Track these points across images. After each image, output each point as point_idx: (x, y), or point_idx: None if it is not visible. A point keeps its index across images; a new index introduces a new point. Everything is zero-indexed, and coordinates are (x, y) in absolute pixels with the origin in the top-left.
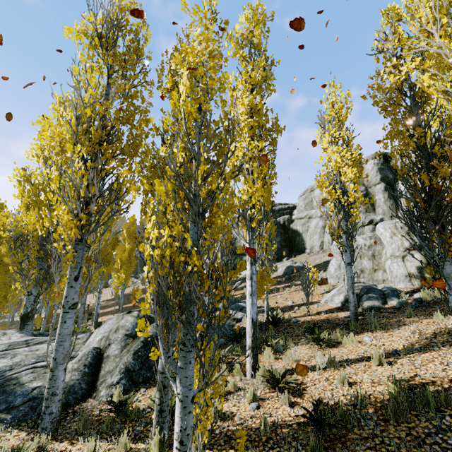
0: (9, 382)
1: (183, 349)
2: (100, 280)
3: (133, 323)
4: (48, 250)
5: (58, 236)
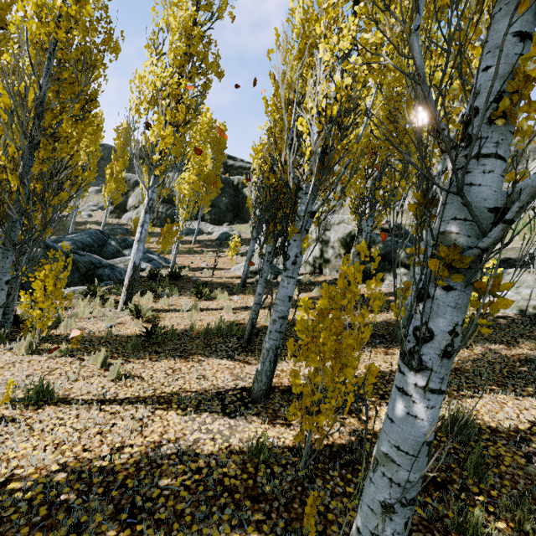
0: None
1: (2, 247)
2: None
3: None
4: None
5: None
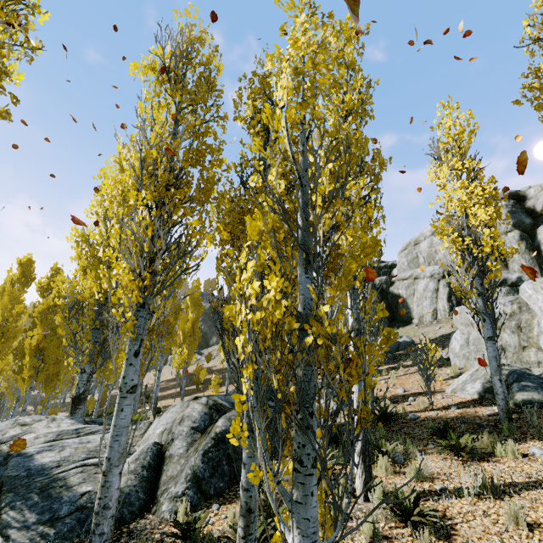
0: (55, 483)
1: (299, 470)
2: (160, 356)
3: (201, 413)
4: (104, 320)
5: (117, 301)
